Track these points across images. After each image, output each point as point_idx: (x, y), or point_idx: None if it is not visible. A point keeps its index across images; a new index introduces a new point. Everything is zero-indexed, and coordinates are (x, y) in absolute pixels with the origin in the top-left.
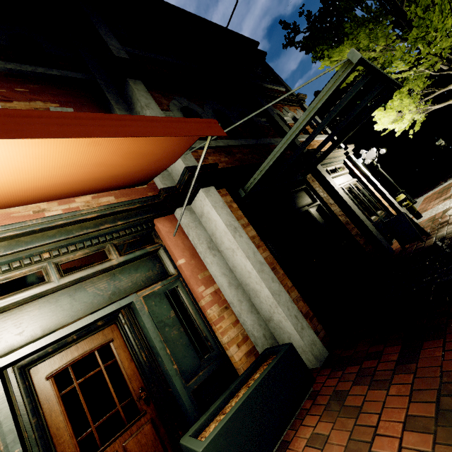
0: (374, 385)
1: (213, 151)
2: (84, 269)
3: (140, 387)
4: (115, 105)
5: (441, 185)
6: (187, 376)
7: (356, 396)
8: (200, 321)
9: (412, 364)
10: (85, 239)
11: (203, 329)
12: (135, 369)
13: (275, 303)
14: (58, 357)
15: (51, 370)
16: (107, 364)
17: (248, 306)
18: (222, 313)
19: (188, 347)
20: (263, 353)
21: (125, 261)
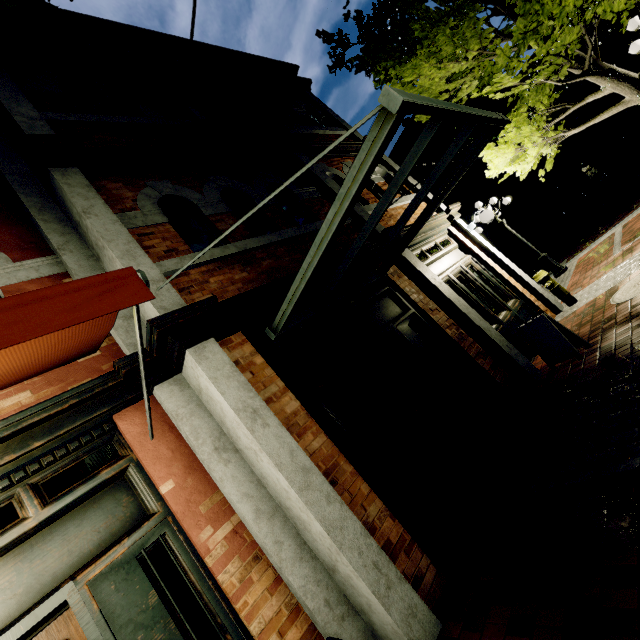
0: None
1: (219, 265)
2: None
3: None
4: (38, 215)
5: (598, 236)
6: None
7: None
8: (210, 596)
9: None
10: None
11: (216, 610)
12: None
13: (334, 547)
14: None
15: None
16: None
17: (295, 548)
18: (247, 574)
19: None
20: None
21: (54, 514)
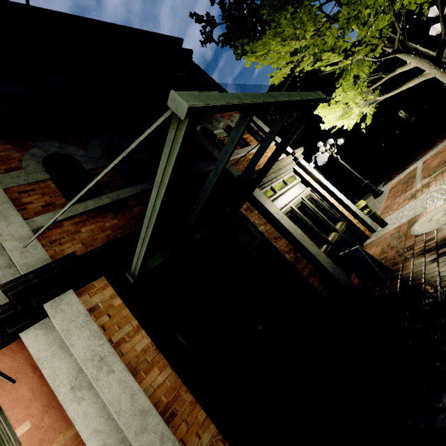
0: None
1: (93, 215)
2: None
3: None
4: None
5: (406, 167)
6: None
7: None
8: None
9: None
10: None
11: None
12: None
13: None
14: None
15: None
16: None
17: None
18: None
19: None
20: None
21: None
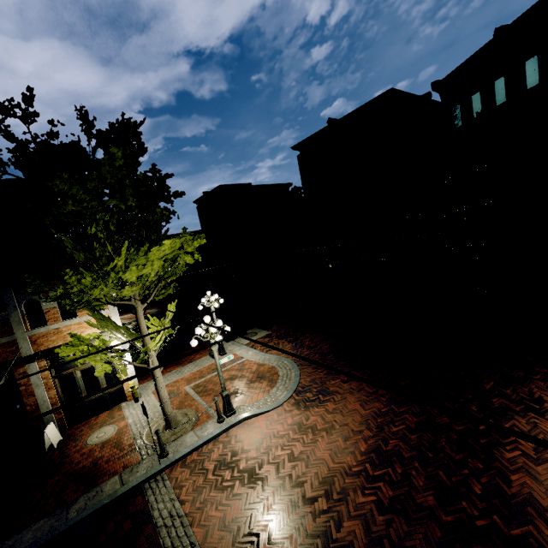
0: None
1: None
2: None
3: None
4: None
5: (276, 339)
6: None
7: None
8: None
9: None
10: None
11: None
12: None
13: None
14: None
15: None
16: None
17: None
18: None
19: None
20: None
21: None
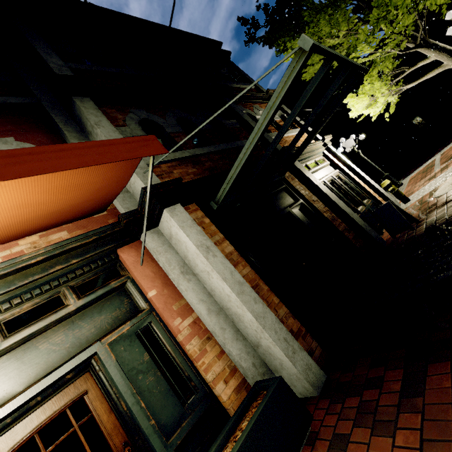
0: (378, 426)
1: (179, 163)
2: (34, 323)
3: (124, 442)
4: (64, 127)
5: (424, 163)
6: (168, 431)
7: (358, 443)
8: (180, 359)
9: (418, 396)
10: (31, 287)
11: (184, 368)
12: (116, 421)
13: (260, 328)
14: (21, 426)
15: (12, 443)
16: (82, 422)
17: (233, 332)
18: (203, 346)
19: (168, 394)
20: (252, 389)
21: (85, 304)
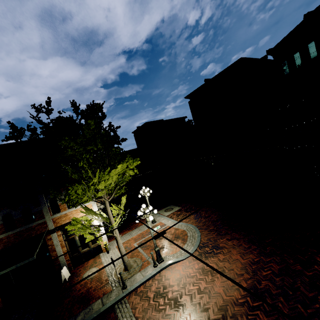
0: None
1: None
2: None
3: None
4: None
5: (184, 212)
6: None
7: None
8: None
9: None
10: None
11: None
12: None
13: None
14: None
15: None
16: None
17: None
18: None
19: None
20: None
21: None
